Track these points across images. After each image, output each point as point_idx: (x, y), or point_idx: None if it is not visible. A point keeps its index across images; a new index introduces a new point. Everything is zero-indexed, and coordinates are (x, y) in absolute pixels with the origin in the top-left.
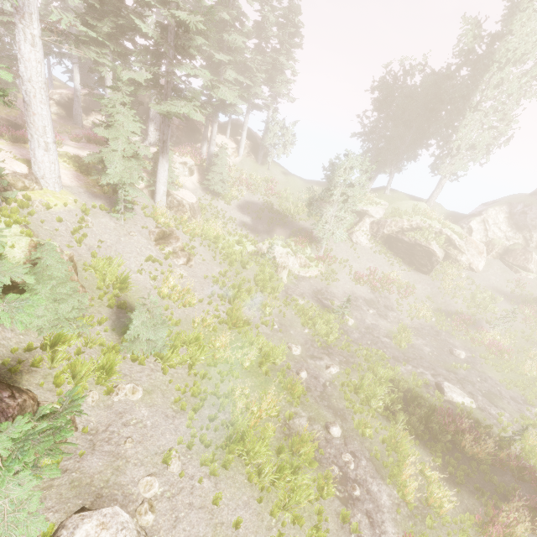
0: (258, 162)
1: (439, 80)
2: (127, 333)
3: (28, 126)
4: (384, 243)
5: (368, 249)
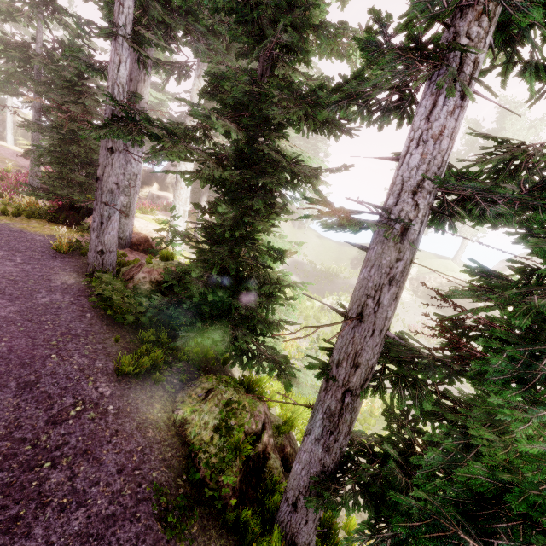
0: (295, 227)
1: (451, 161)
2: (301, 376)
3: (174, 197)
4: (425, 298)
5: (412, 303)
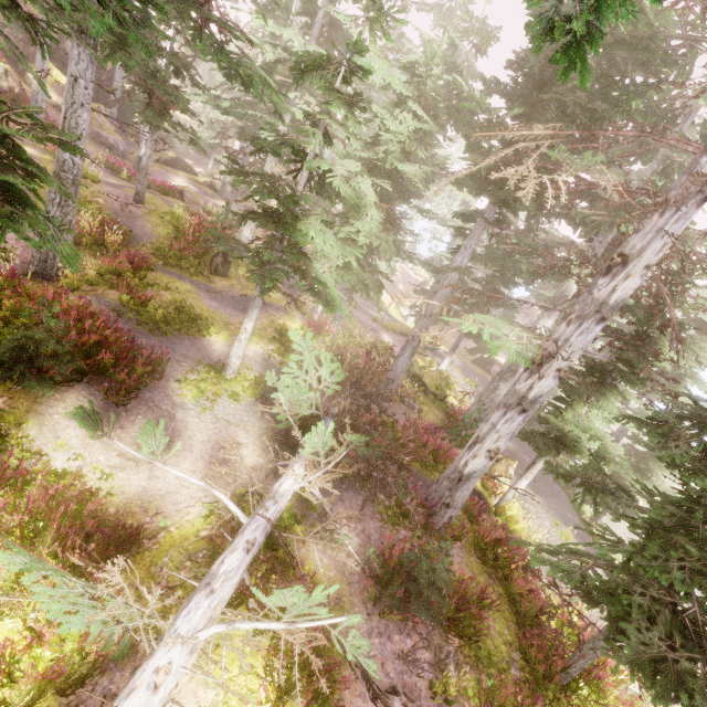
0: None
1: None
2: None
3: None
4: None
5: None
